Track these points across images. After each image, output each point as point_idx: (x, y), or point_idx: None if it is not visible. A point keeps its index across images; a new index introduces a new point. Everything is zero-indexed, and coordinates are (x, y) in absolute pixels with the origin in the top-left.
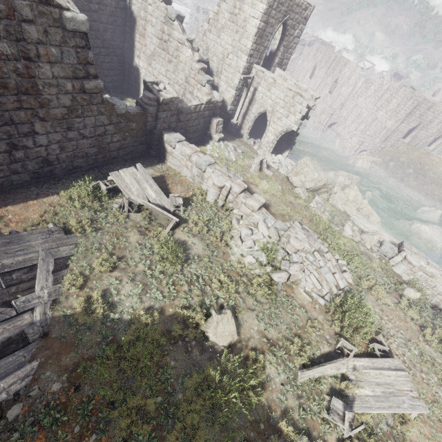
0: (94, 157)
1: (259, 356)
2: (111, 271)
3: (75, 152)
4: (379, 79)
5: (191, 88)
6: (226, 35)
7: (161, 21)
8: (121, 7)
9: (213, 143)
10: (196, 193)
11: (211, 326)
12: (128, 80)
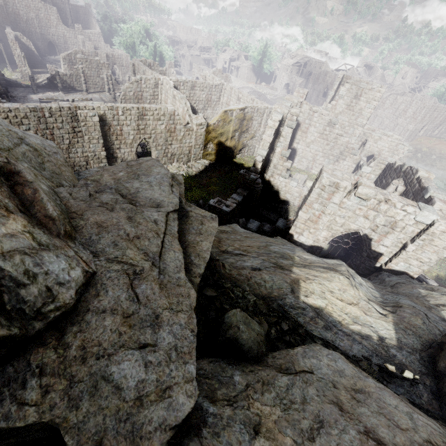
0: None
1: None
2: None
3: None
4: (392, 95)
5: (344, 157)
6: (343, 117)
7: (324, 125)
8: None
9: None
10: None
11: None
12: None
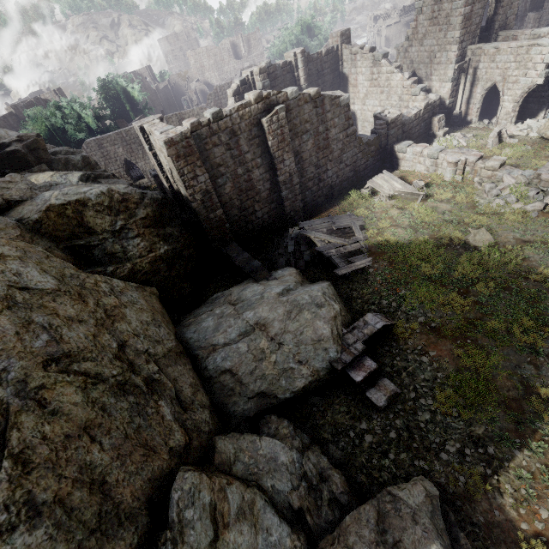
0: (351, 179)
1: (516, 248)
2: (389, 227)
3: (343, 178)
4: None
5: (406, 103)
6: (429, 40)
7: (369, 67)
8: (336, 75)
9: (438, 140)
10: (433, 179)
11: (469, 236)
12: None
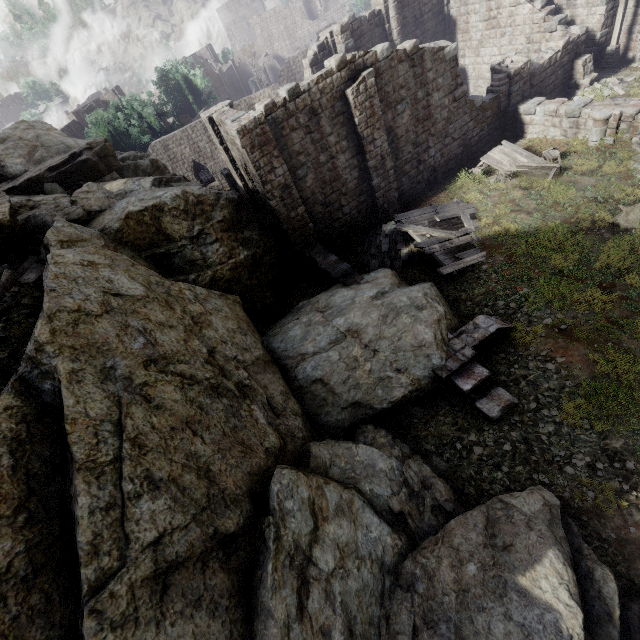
0: (460, 156)
1: None
2: (509, 213)
3: (449, 156)
4: None
5: (536, 45)
6: None
7: (485, 1)
8: (440, 21)
9: (581, 92)
10: (572, 145)
11: (620, 216)
12: None
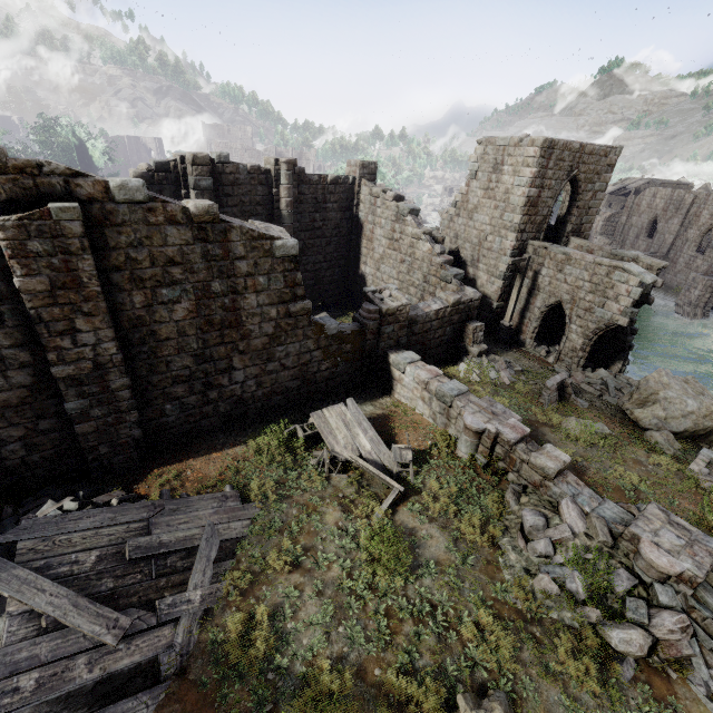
0: (295, 392)
1: None
2: (291, 571)
3: (274, 388)
4: None
5: (432, 287)
6: (481, 215)
7: (391, 220)
8: (347, 217)
9: (468, 360)
10: (438, 442)
11: None
12: (352, 291)
